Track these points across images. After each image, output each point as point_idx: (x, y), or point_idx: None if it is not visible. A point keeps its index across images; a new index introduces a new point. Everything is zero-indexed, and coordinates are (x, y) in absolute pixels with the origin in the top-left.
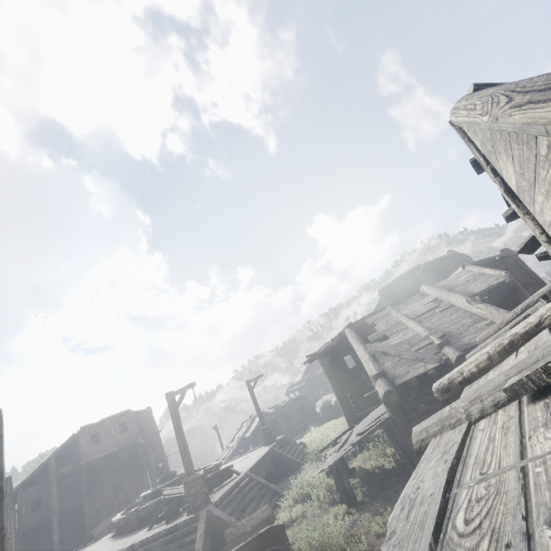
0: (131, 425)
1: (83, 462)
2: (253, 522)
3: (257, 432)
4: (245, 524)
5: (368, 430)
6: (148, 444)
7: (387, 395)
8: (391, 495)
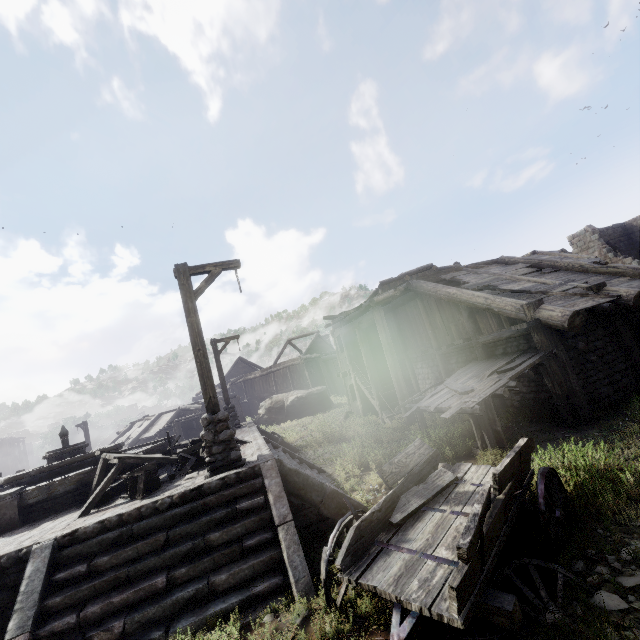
0: None
1: None
2: (415, 459)
3: (173, 429)
4: (406, 462)
5: (519, 366)
6: None
7: (574, 317)
8: (559, 437)
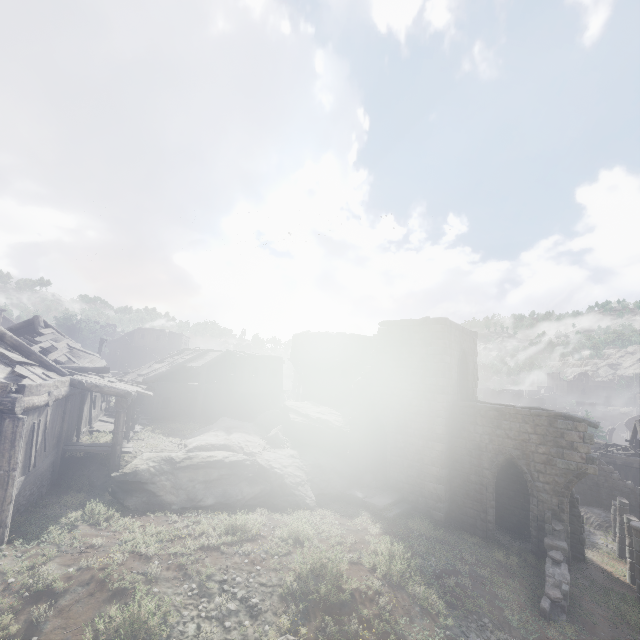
0: (162, 339)
1: (133, 345)
2: None
3: None
4: None
5: None
6: (148, 353)
7: None
8: None
